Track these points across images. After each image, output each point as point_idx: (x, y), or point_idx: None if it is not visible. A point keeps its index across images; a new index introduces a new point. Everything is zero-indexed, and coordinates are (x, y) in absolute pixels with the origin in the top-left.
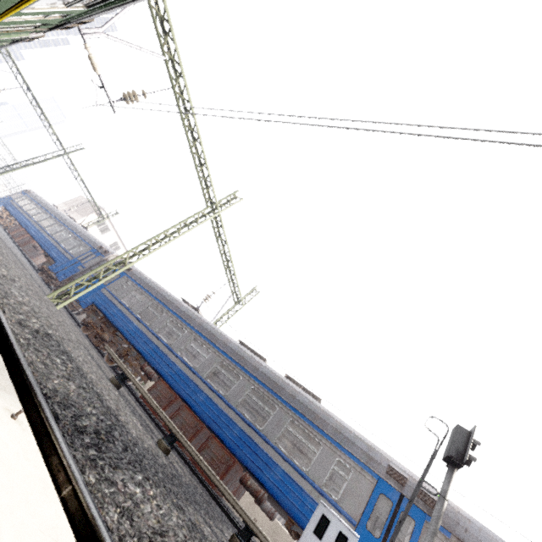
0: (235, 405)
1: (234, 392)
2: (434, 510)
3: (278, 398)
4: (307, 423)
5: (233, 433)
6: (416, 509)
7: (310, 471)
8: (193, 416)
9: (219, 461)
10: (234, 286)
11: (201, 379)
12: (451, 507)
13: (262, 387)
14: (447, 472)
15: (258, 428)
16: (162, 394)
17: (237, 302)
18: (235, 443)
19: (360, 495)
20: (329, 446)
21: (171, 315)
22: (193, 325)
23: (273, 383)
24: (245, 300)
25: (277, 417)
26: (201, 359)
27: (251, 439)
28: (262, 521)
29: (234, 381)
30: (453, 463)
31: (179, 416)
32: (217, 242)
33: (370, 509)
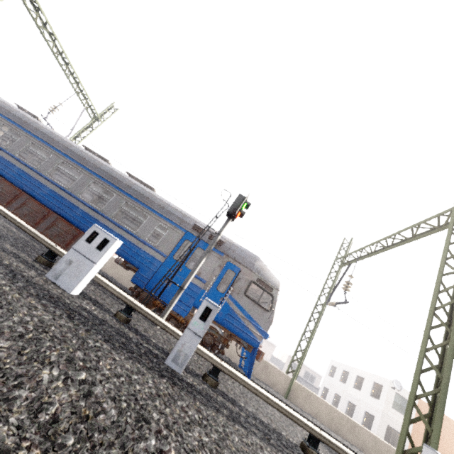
0: (78, 195)
1: (76, 185)
2: (211, 241)
3: (116, 188)
4: (139, 204)
5: (76, 214)
6: (207, 245)
7: (138, 232)
8: (40, 205)
9: (66, 233)
10: (85, 99)
11: (43, 177)
12: (229, 242)
13: (101, 181)
14: (225, 221)
15: (98, 210)
16: (5, 190)
17: (94, 118)
18: (78, 220)
19: (172, 242)
20: (154, 217)
21: (2, 120)
22: (29, 130)
23: (112, 177)
24: (103, 116)
25: (114, 201)
26: (61, 170)
27: (92, 217)
28: (123, 272)
29: (76, 177)
30: (230, 216)
31: (26, 206)
32: (42, 35)
33: (177, 248)
